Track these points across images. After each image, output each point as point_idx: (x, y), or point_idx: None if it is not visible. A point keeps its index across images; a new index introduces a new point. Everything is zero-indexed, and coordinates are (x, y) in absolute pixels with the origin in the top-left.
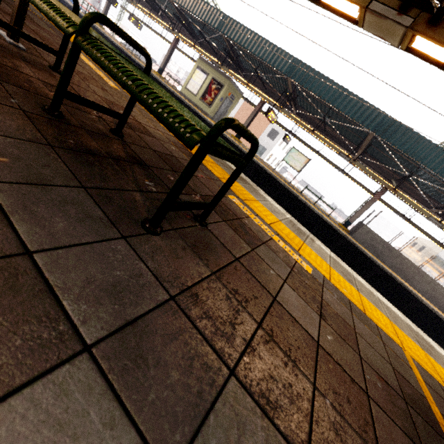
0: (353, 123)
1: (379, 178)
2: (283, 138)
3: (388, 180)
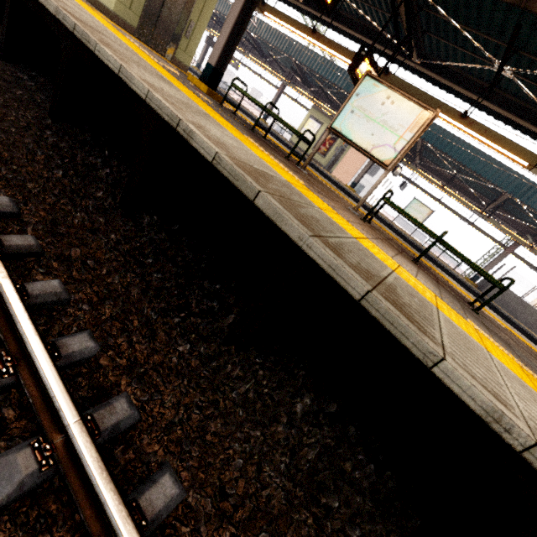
0: (487, 181)
1: (515, 236)
2: (400, 186)
3: (522, 234)
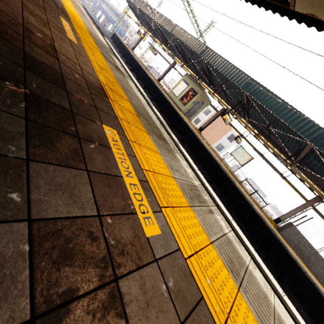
0: (294, 135)
1: (313, 185)
2: (235, 138)
3: (323, 191)
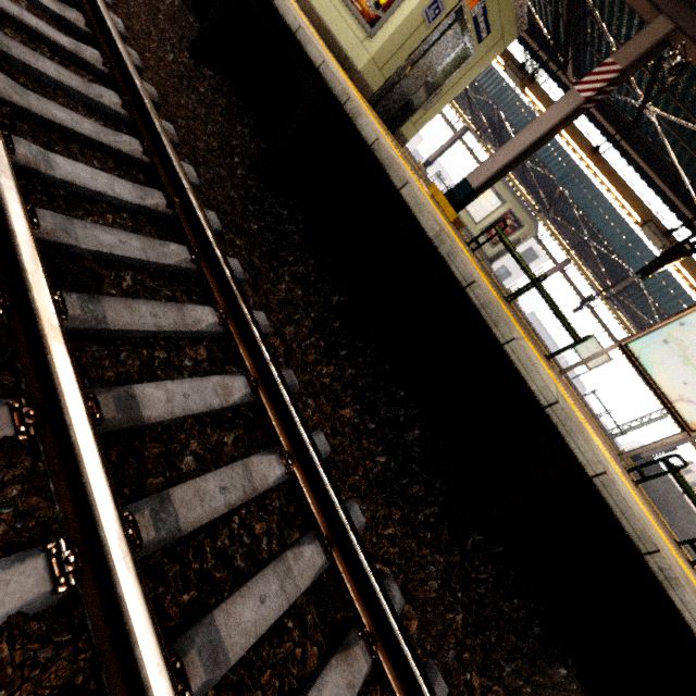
0: None
1: None
2: (575, 309)
3: None
